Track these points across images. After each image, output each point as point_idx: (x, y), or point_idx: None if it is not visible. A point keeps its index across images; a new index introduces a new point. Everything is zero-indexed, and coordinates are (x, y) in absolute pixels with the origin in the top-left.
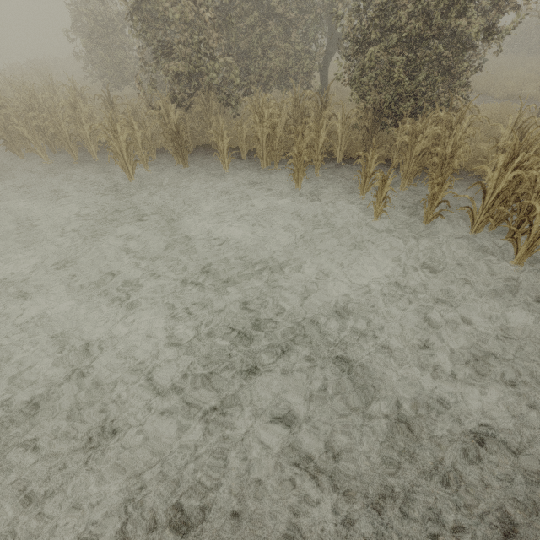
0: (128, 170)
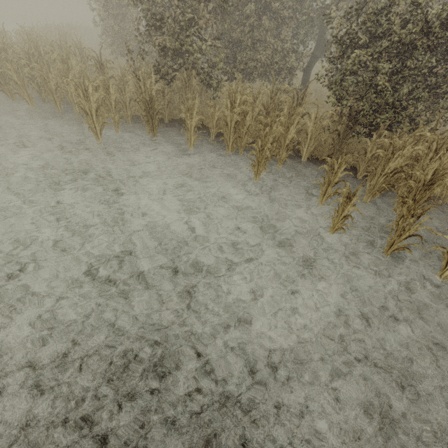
0: (96, 129)
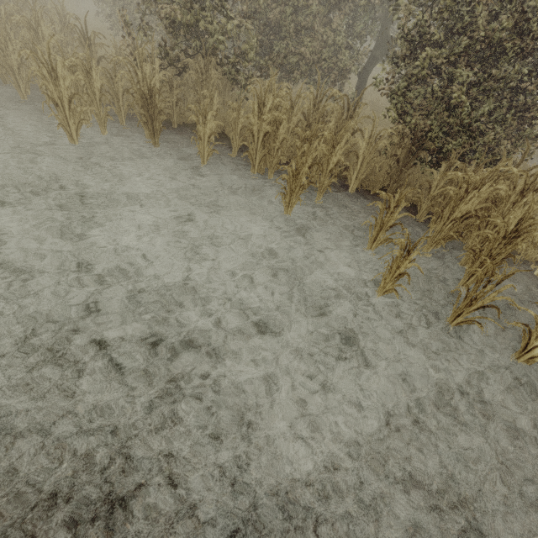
0: (70, 128)
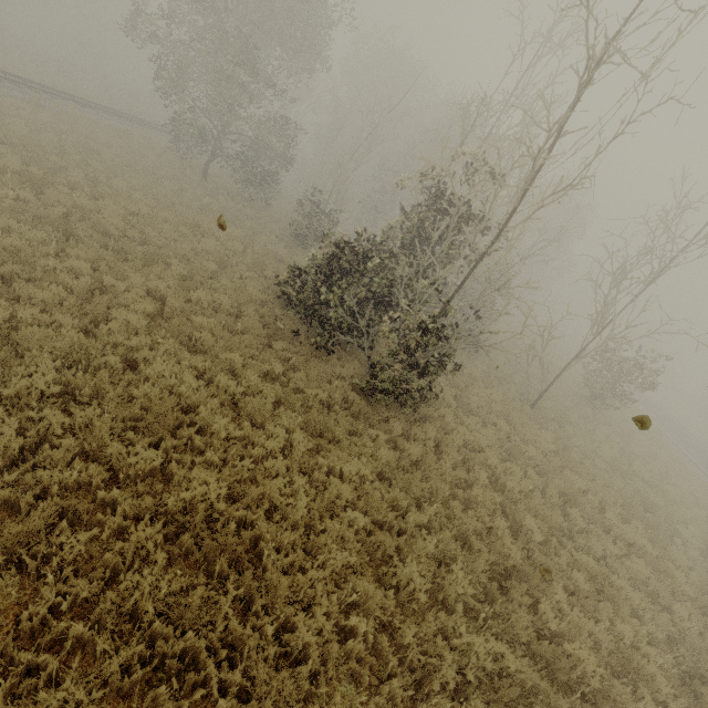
0: None
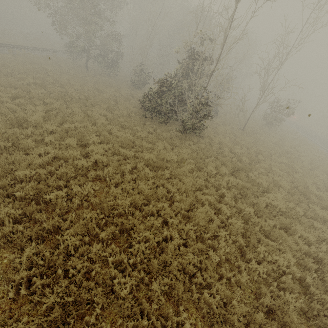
0: None
